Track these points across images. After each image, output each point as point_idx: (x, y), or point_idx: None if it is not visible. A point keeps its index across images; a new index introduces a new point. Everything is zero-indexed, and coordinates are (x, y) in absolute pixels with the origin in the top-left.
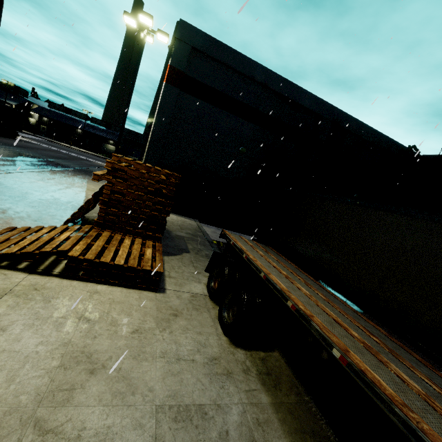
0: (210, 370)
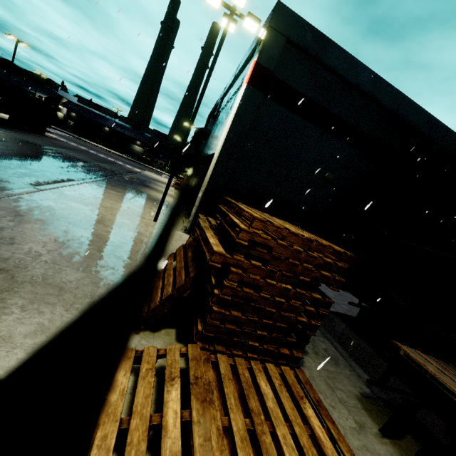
0: None
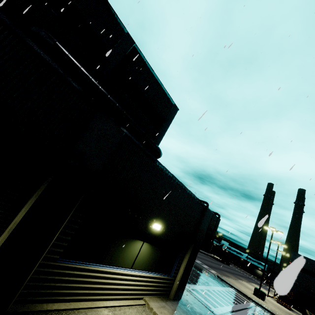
0: None
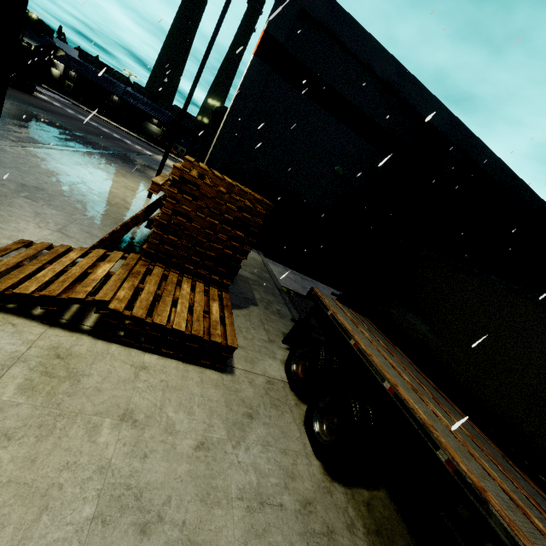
0: (305, 526)
